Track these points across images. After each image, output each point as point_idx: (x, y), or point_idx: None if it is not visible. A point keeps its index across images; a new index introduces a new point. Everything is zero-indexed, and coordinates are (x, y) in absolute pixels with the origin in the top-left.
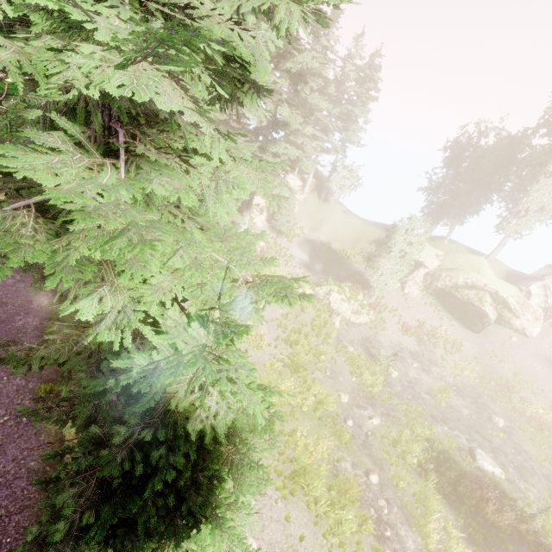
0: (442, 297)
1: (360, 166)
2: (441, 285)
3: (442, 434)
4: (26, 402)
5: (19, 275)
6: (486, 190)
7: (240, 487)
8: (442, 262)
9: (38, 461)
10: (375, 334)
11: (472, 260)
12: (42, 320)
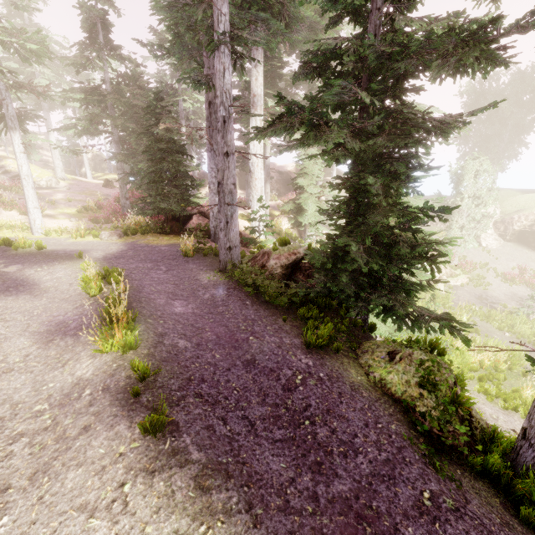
0: (525, 239)
1: None
2: (518, 227)
3: None
4: (301, 358)
5: (163, 267)
6: (516, 128)
7: None
8: (502, 209)
9: (395, 424)
10: (483, 291)
11: (532, 197)
12: (227, 290)
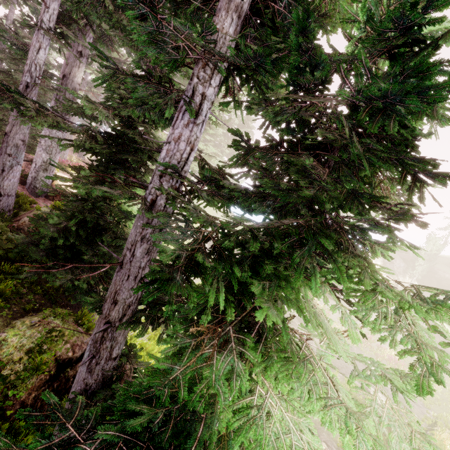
0: None
1: (242, 182)
2: None
3: (341, 379)
4: None
5: None
6: None
7: (379, 248)
8: None
9: None
10: None
11: None
12: None
